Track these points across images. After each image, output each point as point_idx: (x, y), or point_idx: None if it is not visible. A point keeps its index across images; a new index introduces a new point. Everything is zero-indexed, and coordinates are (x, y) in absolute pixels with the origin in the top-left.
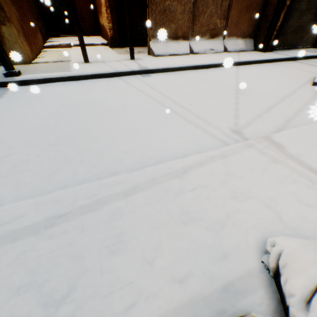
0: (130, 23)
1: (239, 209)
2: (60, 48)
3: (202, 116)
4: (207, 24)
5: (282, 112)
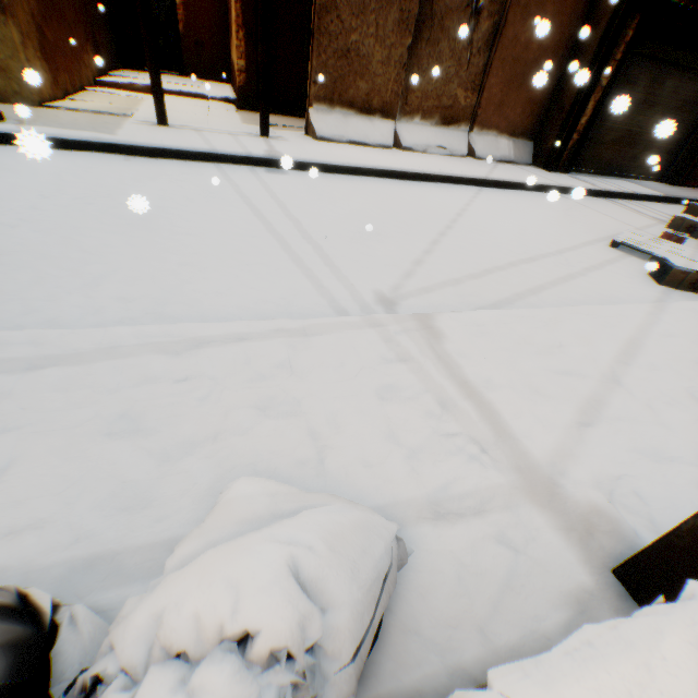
0: (264, 61)
1: (251, 429)
2: (131, 91)
3: (338, 261)
4: (438, 95)
5: (509, 283)
